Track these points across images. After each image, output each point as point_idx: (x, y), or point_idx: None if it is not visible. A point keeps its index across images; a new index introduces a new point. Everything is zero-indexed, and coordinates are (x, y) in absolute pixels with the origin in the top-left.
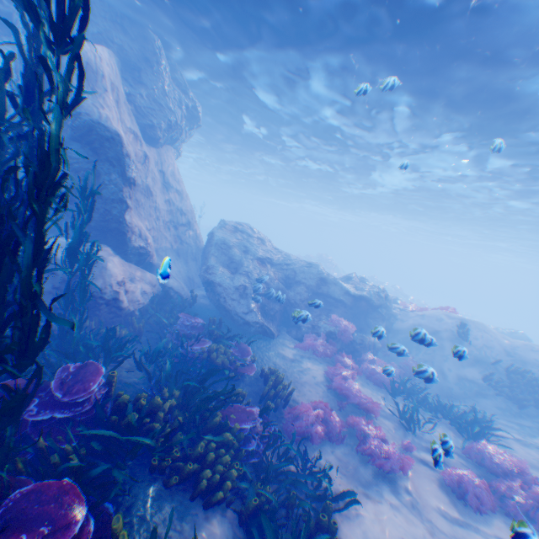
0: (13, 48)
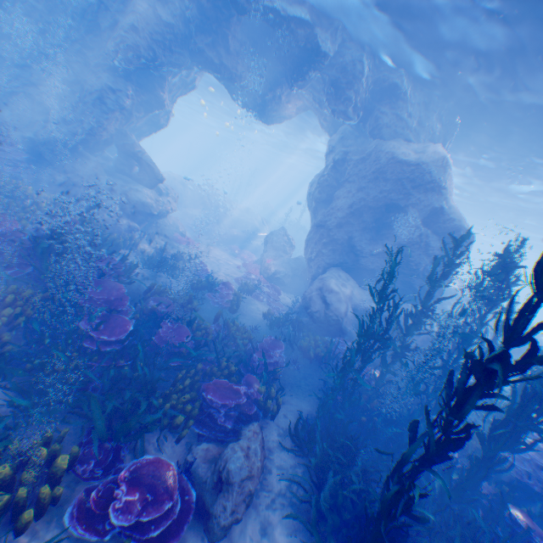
0: (332, 118)
